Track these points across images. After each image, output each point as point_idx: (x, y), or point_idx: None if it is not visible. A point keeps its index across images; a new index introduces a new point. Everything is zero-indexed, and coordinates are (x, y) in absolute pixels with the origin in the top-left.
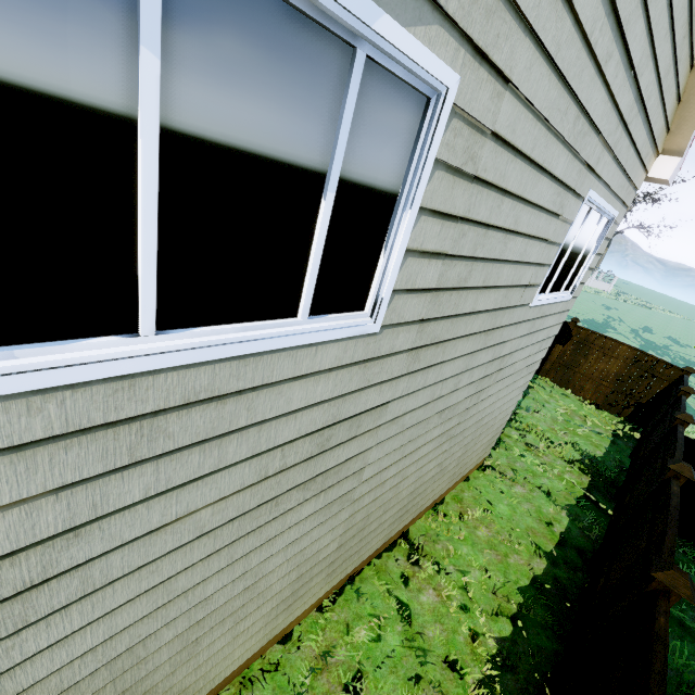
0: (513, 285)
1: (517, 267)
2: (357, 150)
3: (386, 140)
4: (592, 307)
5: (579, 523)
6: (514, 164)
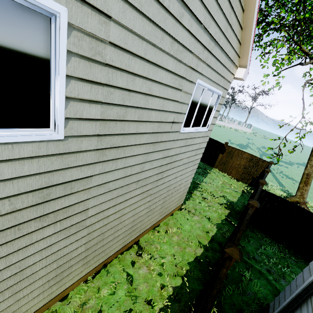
0: (162, 121)
1: (161, 113)
2: (1, 39)
3: (24, 36)
4: (242, 139)
5: (221, 231)
6: (135, 60)
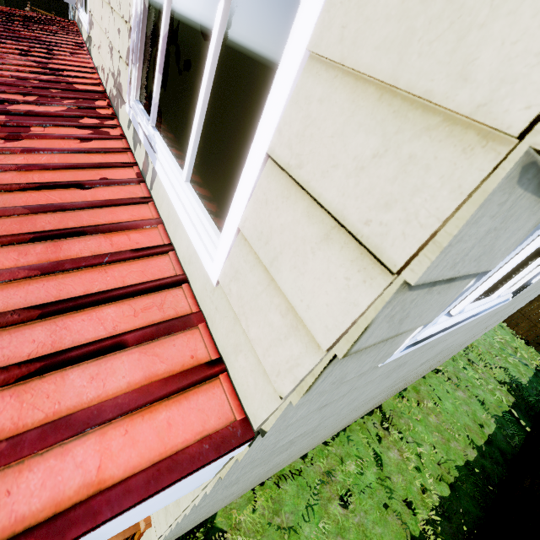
0: None
1: None
2: None
3: None
4: None
5: (503, 431)
6: None
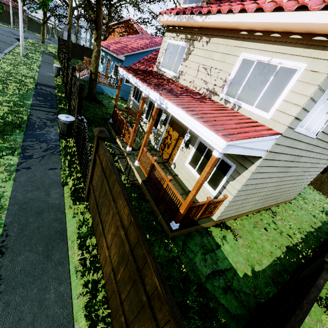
0: None
1: None
2: None
3: None
4: None
5: (325, 226)
6: None
